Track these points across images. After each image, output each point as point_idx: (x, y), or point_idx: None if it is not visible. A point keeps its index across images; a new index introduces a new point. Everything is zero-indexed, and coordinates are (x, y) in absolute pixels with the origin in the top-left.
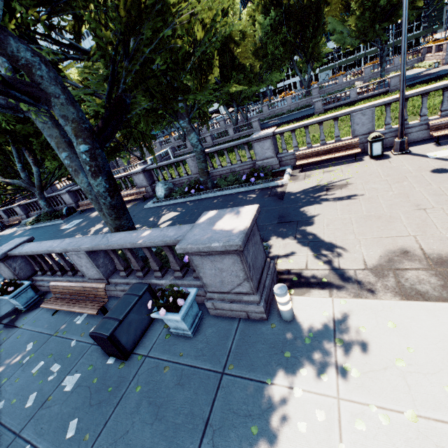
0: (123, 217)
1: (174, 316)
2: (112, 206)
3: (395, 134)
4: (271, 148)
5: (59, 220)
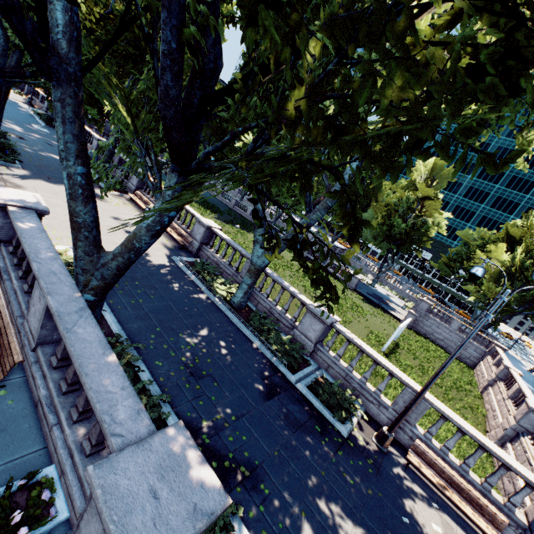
0: None
1: None
2: None
3: None
4: (137, 180)
5: (45, 124)
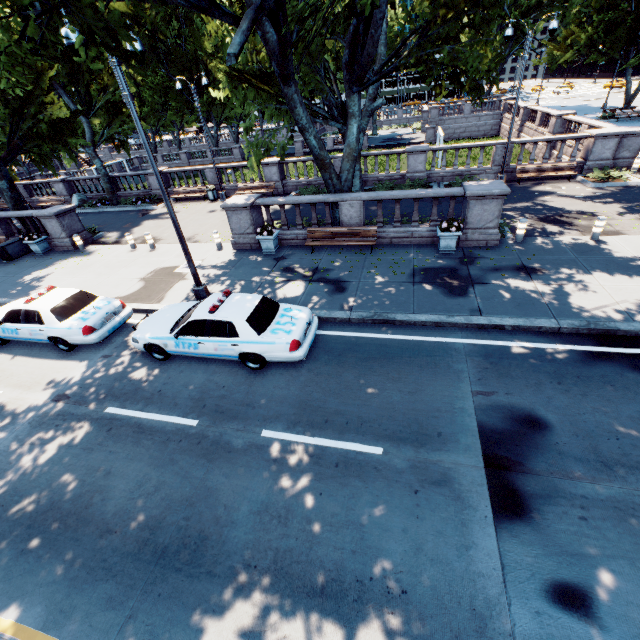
0: (20, 205)
1: (32, 241)
2: (12, 198)
3: (230, 189)
4: None
5: None
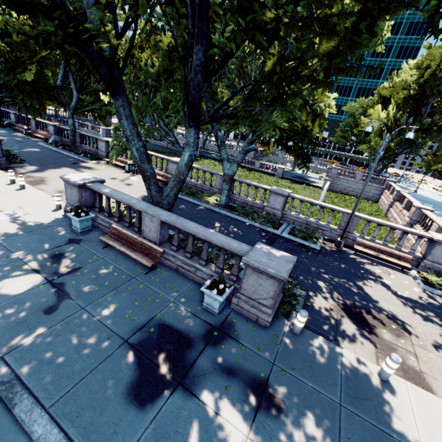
0: None
1: None
2: None
3: None
4: (105, 147)
5: None
